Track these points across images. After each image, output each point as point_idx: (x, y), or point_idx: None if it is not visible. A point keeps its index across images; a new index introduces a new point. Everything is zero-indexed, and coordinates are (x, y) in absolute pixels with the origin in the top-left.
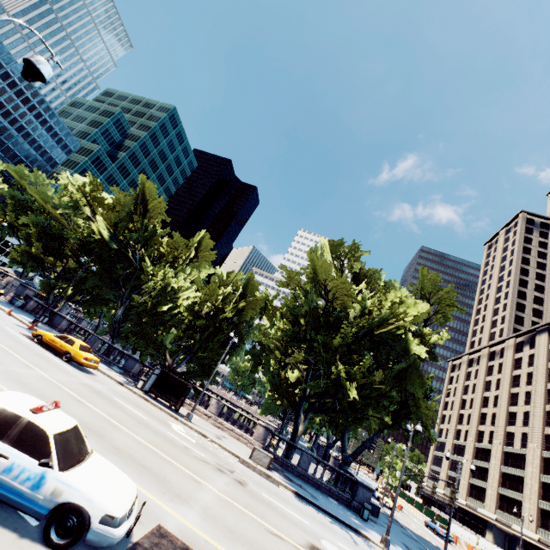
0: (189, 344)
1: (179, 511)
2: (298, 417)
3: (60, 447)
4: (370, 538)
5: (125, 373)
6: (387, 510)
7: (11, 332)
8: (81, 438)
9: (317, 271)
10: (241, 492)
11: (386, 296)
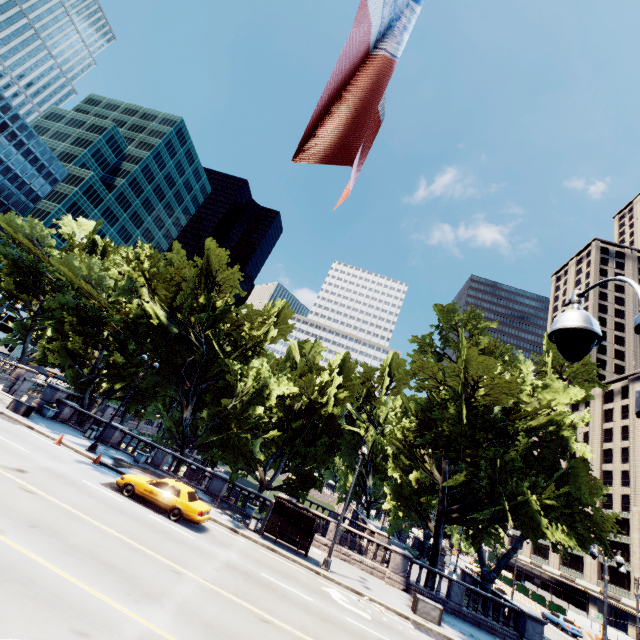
0: (267, 439)
1: None
2: (438, 536)
3: None
4: None
5: (213, 500)
6: None
7: (94, 488)
8: None
9: (468, 365)
10: None
11: (523, 377)
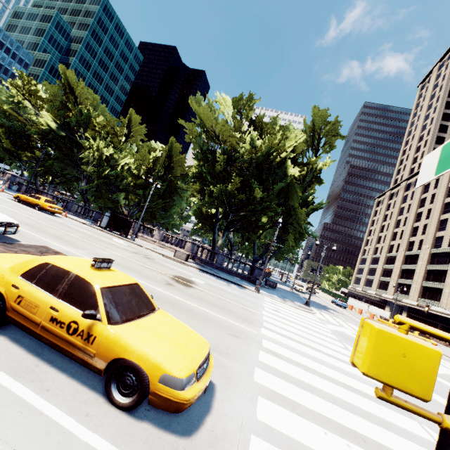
0: None
1: (70, 248)
2: (214, 234)
3: None
4: (247, 287)
5: (94, 222)
6: (298, 293)
7: None
8: None
9: (202, 118)
10: (142, 259)
11: (275, 135)
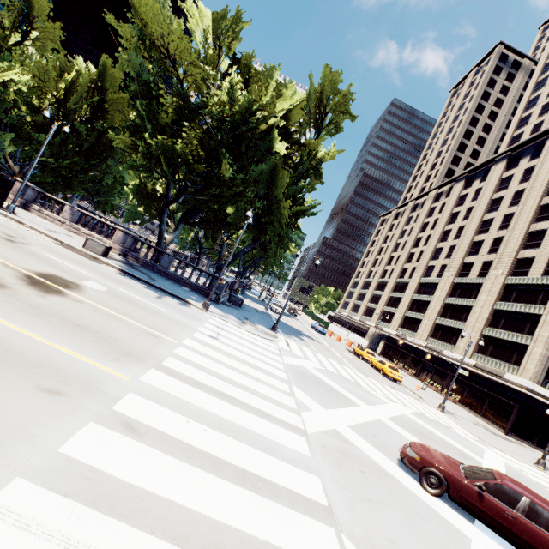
0: None
1: None
2: (161, 224)
3: None
4: (191, 302)
5: None
6: (274, 314)
7: None
8: None
9: (143, 17)
10: None
11: (266, 90)
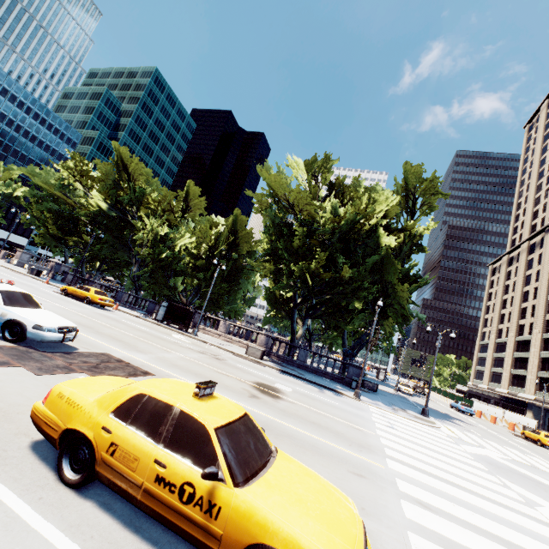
0: None
1: (131, 353)
2: (293, 322)
3: (6, 296)
4: (343, 393)
5: (148, 314)
6: (405, 395)
7: (43, 290)
8: (31, 300)
9: (274, 186)
10: (212, 361)
11: (360, 198)
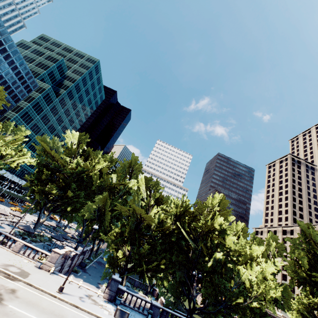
0: None
1: None
2: None
3: None
4: None
5: None
6: None
7: None
8: None
9: None
10: None
11: None
